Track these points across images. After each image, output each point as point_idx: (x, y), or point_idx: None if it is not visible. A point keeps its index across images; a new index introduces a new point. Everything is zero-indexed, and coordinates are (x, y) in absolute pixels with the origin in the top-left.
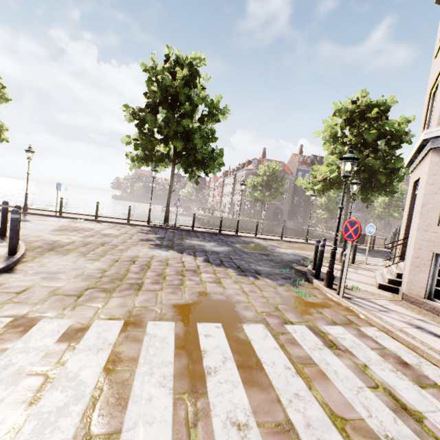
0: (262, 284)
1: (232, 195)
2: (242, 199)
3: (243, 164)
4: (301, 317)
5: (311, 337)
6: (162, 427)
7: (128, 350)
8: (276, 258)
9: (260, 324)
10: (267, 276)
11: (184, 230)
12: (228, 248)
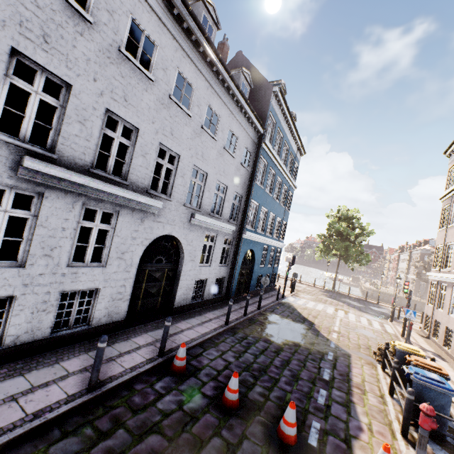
0: (364, 313)
1: (407, 272)
2: (416, 278)
3: (420, 243)
4: (367, 318)
5: (364, 319)
6: (331, 311)
7: (325, 307)
8: (385, 314)
9: (353, 314)
10: (369, 314)
11: (343, 295)
12: (363, 305)
